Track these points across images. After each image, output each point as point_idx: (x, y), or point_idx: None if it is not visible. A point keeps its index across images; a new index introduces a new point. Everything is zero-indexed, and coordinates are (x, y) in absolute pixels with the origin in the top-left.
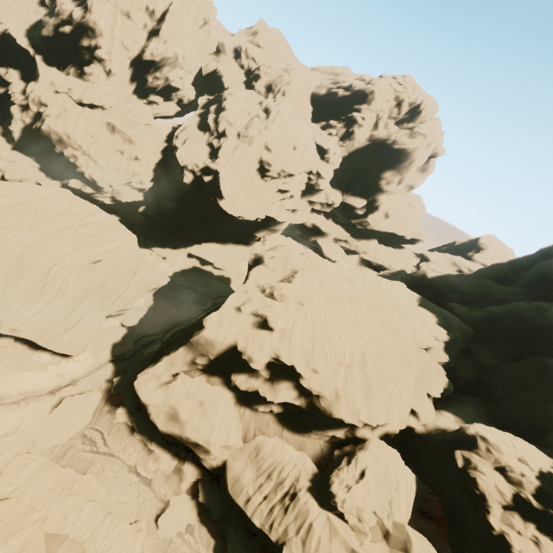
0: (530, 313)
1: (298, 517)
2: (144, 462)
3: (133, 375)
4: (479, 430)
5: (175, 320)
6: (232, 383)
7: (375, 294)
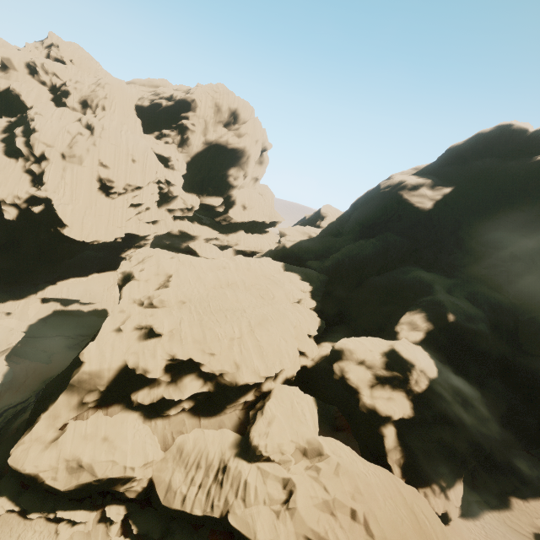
0: (356, 250)
1: (233, 482)
2: (52, 537)
3: (4, 456)
4: (343, 342)
5: (48, 376)
6: (133, 403)
7: (248, 273)
